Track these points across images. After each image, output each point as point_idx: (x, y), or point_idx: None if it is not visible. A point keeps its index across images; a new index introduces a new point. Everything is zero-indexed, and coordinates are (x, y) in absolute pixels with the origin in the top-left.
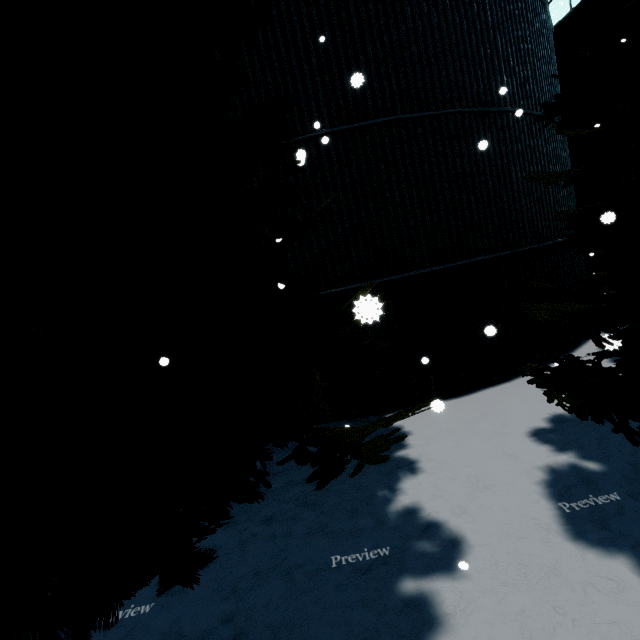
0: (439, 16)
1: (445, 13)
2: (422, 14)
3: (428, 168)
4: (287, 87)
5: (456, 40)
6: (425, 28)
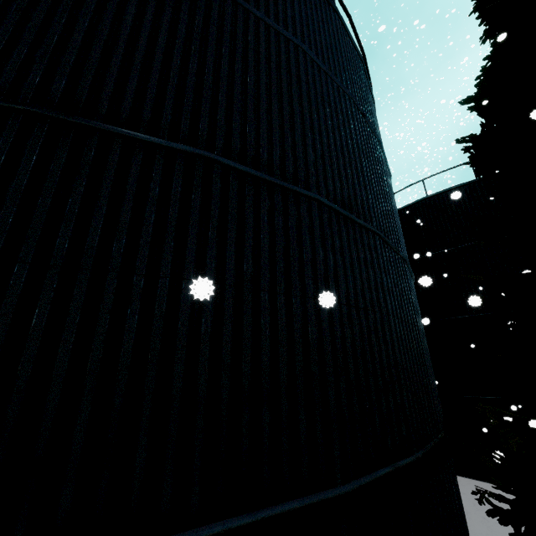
0: (302, 94)
1: (309, 97)
2: (281, 79)
3: (251, 257)
4: (3, 22)
5: (319, 127)
6: (283, 92)
